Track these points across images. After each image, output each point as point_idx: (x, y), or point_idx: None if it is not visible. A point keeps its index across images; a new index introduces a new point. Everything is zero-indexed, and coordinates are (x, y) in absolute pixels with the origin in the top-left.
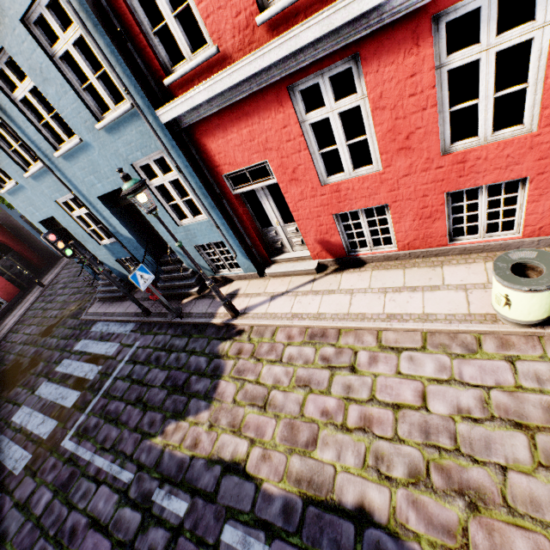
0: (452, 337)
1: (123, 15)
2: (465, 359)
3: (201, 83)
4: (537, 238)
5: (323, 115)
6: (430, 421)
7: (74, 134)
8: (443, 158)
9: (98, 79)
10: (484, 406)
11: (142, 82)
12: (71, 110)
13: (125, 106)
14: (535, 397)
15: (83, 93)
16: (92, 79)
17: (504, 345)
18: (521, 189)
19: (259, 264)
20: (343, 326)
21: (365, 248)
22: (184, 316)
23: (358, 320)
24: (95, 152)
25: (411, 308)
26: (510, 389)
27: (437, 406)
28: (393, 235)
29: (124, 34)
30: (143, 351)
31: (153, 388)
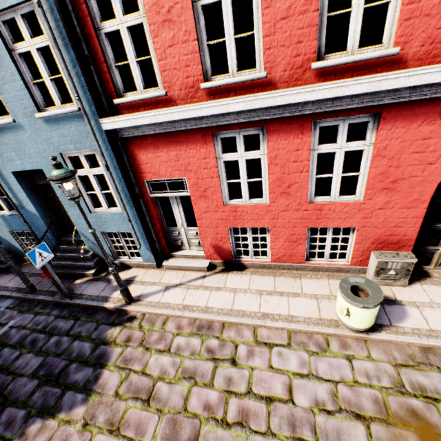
0: (309, 336)
1: (93, 46)
2: (319, 356)
3: (147, 111)
4: (359, 267)
5: (234, 158)
6: (296, 414)
7: (5, 112)
8: (309, 205)
9: (52, 80)
10: (334, 399)
11: (94, 95)
12: (14, 95)
13: (72, 107)
14: (367, 390)
15: (32, 86)
16: (46, 79)
17: (344, 346)
18: (351, 234)
19: (158, 256)
20: (227, 320)
21: (247, 256)
22: (74, 297)
23: (240, 316)
24: (26, 134)
25: (280, 310)
26: (350, 384)
27: (301, 398)
28: (269, 250)
29: (89, 58)
30: (18, 331)
31: (21, 376)
